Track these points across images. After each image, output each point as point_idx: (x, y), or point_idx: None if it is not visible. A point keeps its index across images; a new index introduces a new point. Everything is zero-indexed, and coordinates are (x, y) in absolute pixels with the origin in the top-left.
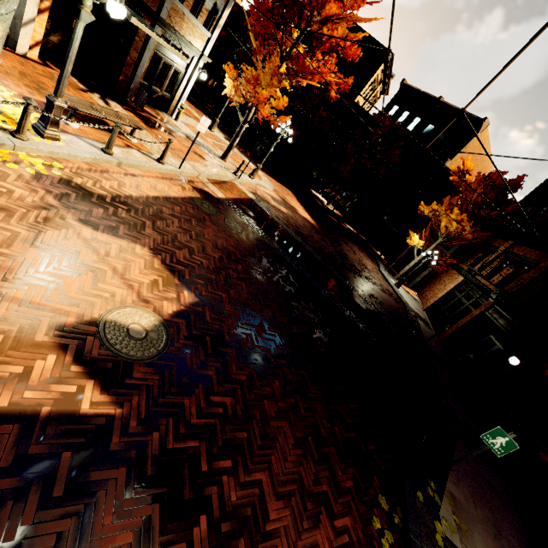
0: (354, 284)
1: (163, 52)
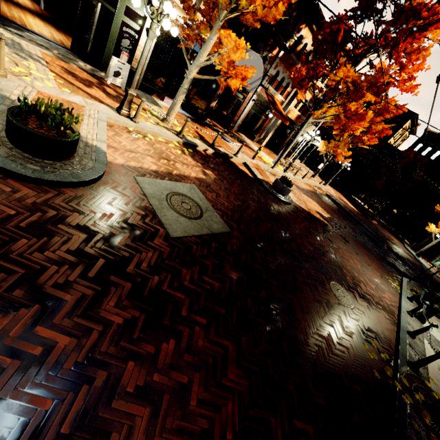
0: (384, 240)
1: None
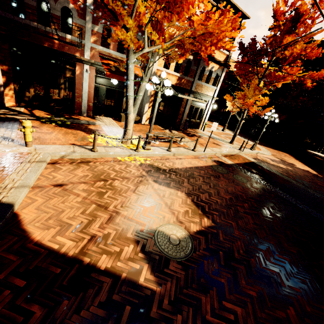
0: None
1: (194, 103)
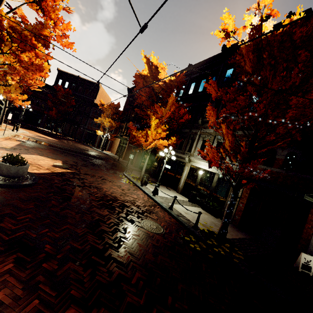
0: (89, 153)
1: None
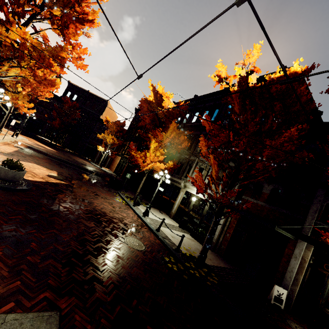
0: (87, 168)
1: None
